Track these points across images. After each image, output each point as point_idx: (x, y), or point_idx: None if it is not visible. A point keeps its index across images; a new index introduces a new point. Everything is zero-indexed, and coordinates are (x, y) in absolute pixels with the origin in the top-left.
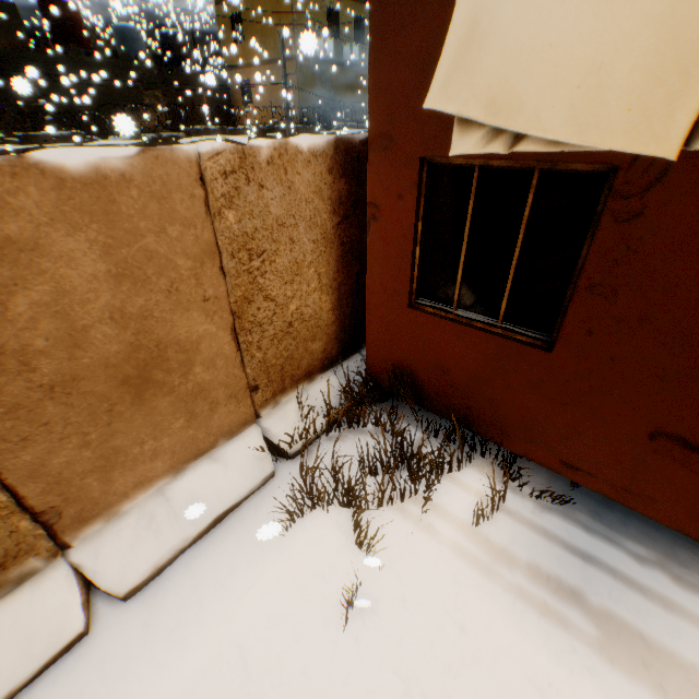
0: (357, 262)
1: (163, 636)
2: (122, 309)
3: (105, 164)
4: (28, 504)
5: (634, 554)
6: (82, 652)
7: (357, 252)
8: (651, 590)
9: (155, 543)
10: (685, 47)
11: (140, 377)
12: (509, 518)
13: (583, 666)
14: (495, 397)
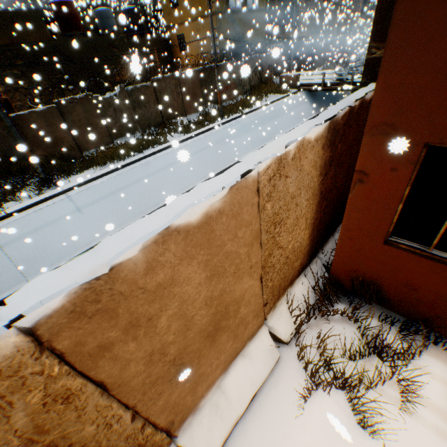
0: (325, 200)
1: None
2: (211, 296)
3: (210, 208)
4: (159, 425)
5: None
6: None
7: (326, 194)
8: None
9: (222, 423)
10: None
11: (214, 329)
12: None
13: None
14: None
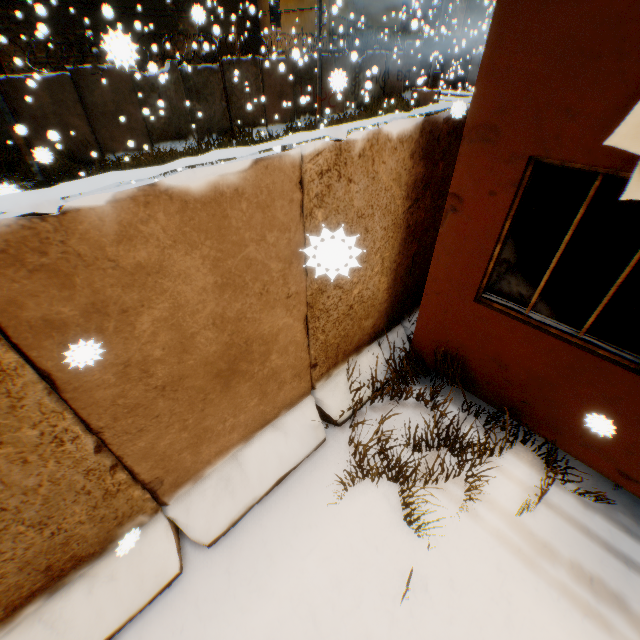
0: (416, 242)
1: (243, 584)
2: (222, 315)
3: (222, 181)
4: (140, 477)
5: None
6: (179, 589)
7: (418, 233)
8: None
9: (231, 502)
10: None
11: (229, 369)
12: (550, 511)
13: None
14: (555, 400)
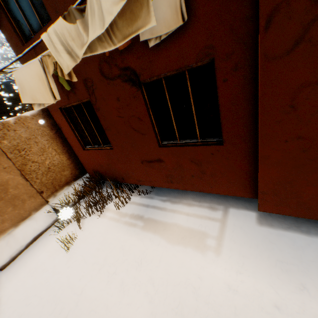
0: None
1: (12, 274)
2: None
3: None
4: None
5: (163, 200)
6: None
7: None
8: (164, 208)
9: (10, 249)
10: (45, 83)
11: None
12: (130, 204)
13: (136, 234)
14: (115, 168)
